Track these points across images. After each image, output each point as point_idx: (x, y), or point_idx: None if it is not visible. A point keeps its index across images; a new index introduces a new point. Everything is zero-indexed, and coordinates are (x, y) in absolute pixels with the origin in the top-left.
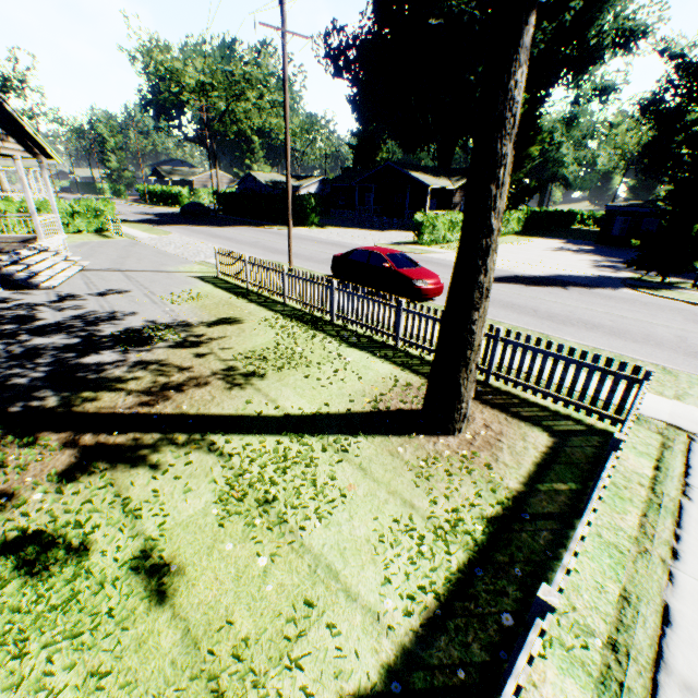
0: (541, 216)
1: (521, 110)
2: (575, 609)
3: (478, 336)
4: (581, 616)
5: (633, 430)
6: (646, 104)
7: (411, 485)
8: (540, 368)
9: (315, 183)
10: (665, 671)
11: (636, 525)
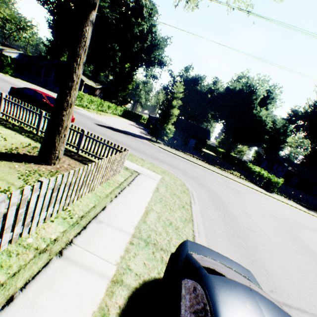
0: (130, 112)
1: (127, 69)
2: (74, 210)
3: (66, 122)
4: (76, 211)
5: (124, 171)
6: (165, 87)
7: (17, 178)
8: (98, 148)
9: (16, 53)
10: (95, 219)
11: (110, 192)
